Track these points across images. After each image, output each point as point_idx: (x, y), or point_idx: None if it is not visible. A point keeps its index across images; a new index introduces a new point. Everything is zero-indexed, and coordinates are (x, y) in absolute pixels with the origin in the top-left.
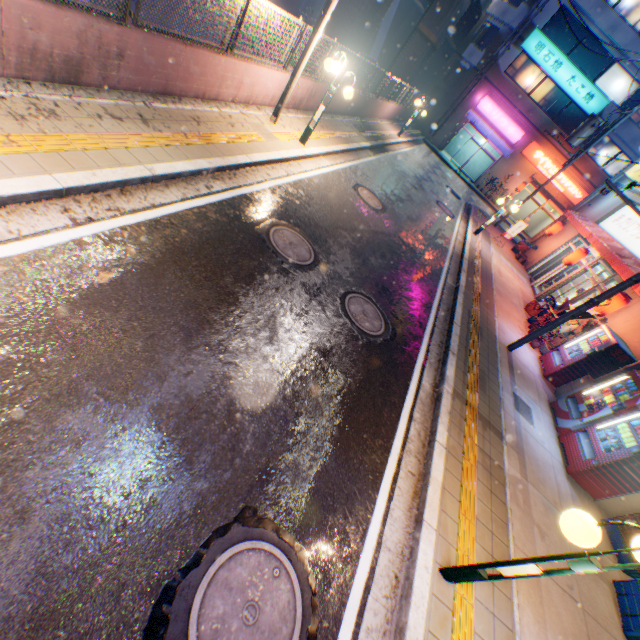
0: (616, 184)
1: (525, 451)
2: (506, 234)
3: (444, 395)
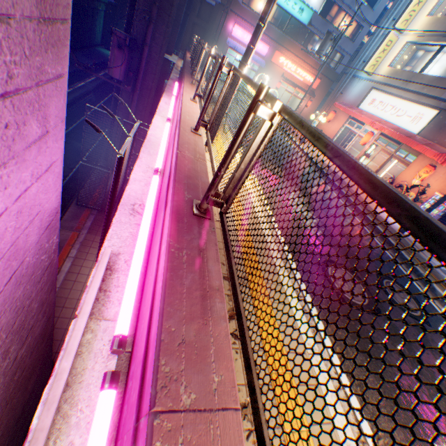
0: (353, 75)
1: None
2: None
3: None
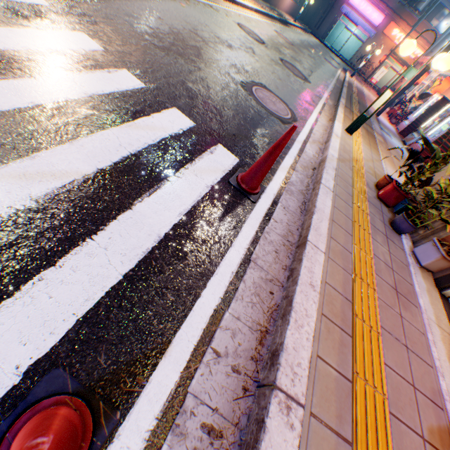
0: None
1: (386, 141)
2: (373, 79)
3: (340, 104)
